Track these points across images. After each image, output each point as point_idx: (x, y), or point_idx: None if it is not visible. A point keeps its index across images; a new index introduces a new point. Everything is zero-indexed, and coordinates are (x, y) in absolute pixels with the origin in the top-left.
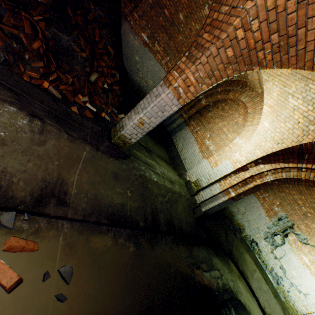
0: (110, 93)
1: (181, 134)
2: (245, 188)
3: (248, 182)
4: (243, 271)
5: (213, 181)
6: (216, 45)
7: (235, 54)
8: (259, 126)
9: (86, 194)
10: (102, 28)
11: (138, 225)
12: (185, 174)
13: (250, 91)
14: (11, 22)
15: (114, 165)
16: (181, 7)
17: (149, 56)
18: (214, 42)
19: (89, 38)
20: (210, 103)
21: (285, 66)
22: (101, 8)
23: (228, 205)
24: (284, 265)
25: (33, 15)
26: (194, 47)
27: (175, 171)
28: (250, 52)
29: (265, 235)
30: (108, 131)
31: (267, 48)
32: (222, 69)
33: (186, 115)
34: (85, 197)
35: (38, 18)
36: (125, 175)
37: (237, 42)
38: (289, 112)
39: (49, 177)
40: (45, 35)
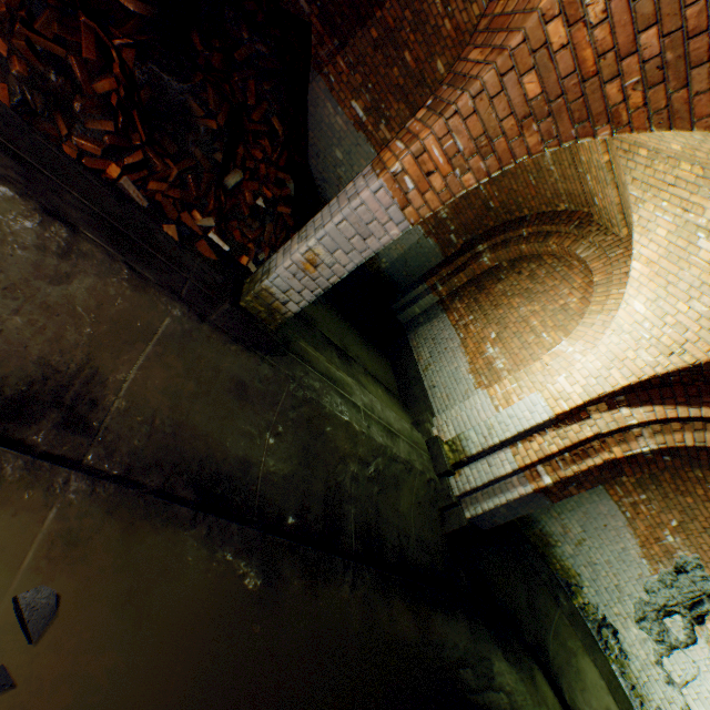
0: (269, 219)
1: (429, 329)
2: (582, 467)
3: (589, 451)
4: (574, 706)
5: (498, 443)
6: (497, 64)
7: (546, 92)
8: (620, 311)
9: (152, 417)
10: (262, 80)
11: (280, 521)
12: (429, 422)
13: (599, 233)
14: (53, 32)
15: (241, 362)
16: (441, 46)
17: (366, 152)
18: (491, 59)
19: (229, 94)
20: (502, 263)
21: (681, 122)
22: (264, 38)
23: (537, 514)
24: (696, 708)
25: (115, 37)
26: (447, 83)
27: (407, 413)
28: (586, 84)
29: (638, 610)
30: (235, 281)
31: (629, 73)
32: (513, 131)
33: (444, 287)
34: (146, 424)
35: (123, 42)
36: (265, 392)
37: (550, 57)
38: (699, 274)
39: (60, 359)
40: (134, 76)
